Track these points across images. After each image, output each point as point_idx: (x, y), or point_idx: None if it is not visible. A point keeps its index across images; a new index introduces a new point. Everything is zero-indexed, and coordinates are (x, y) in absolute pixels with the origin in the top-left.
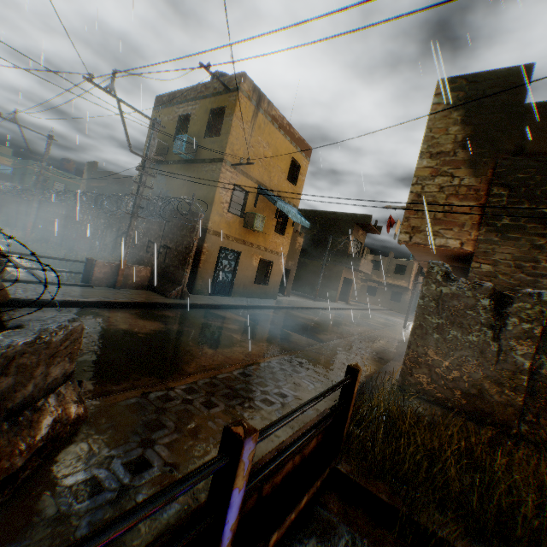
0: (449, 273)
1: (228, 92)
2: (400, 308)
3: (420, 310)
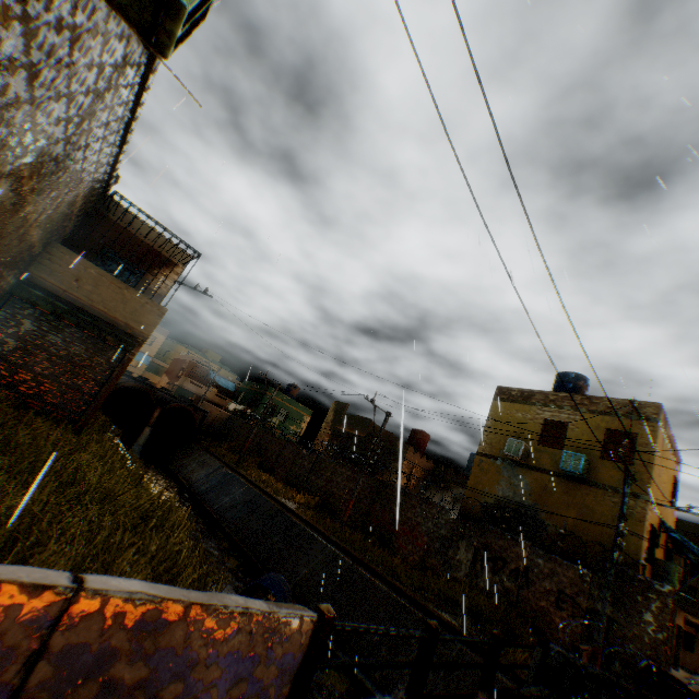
0: None
1: (635, 418)
2: None
3: None
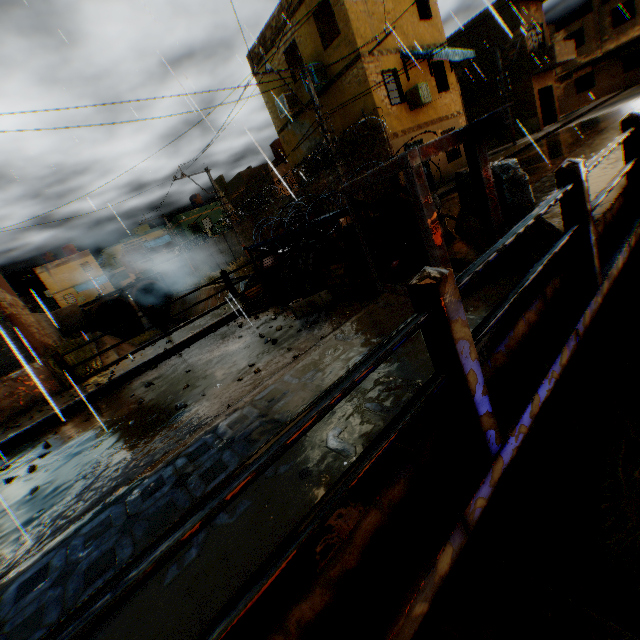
0: None
1: None
2: None
3: None
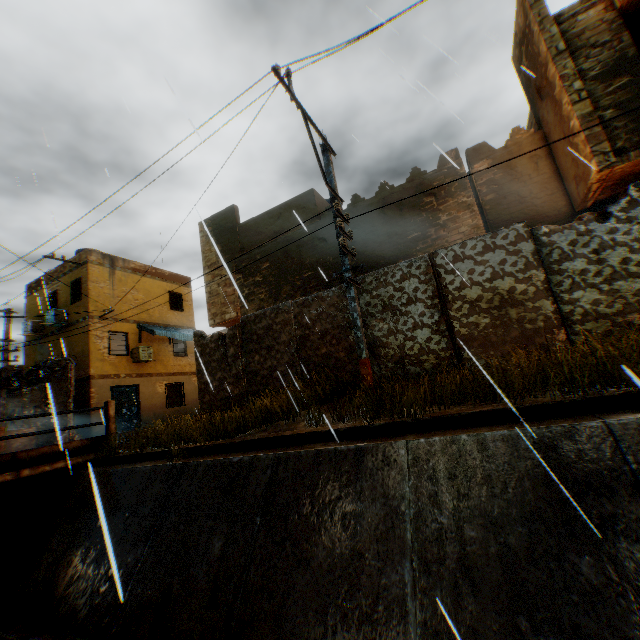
0: (203, 334)
1: (82, 266)
2: None
3: (197, 362)
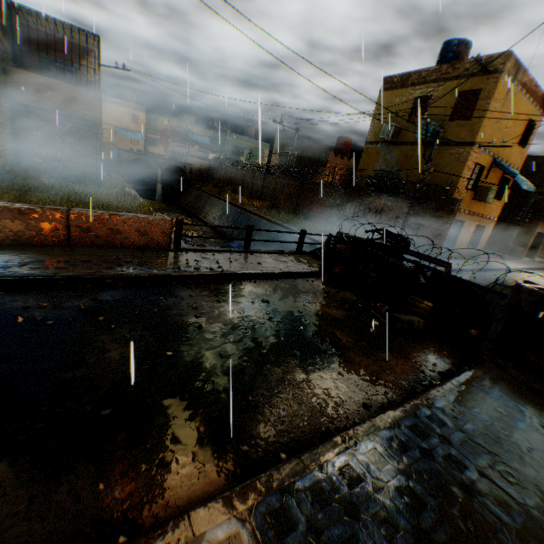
0: None
1: (485, 74)
2: None
3: None
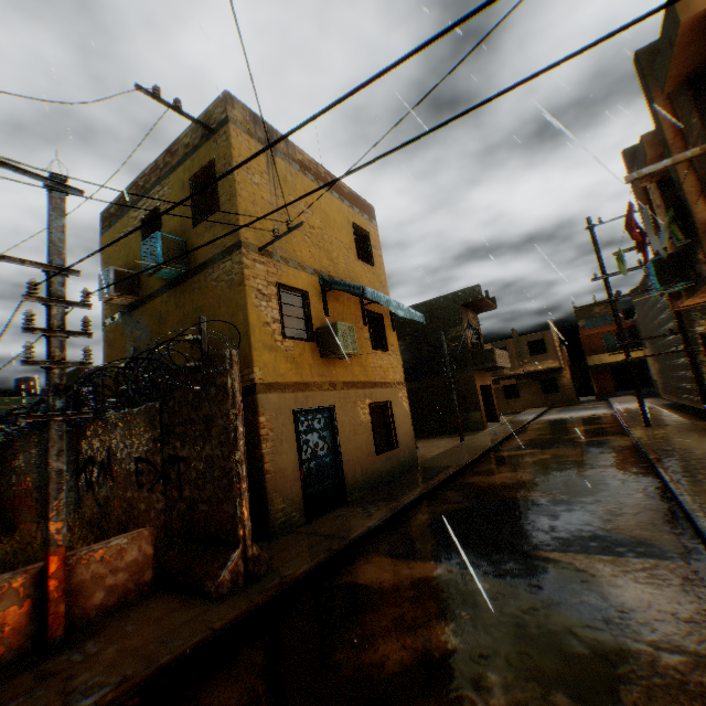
0: None
1: (210, 136)
2: (563, 400)
3: None
